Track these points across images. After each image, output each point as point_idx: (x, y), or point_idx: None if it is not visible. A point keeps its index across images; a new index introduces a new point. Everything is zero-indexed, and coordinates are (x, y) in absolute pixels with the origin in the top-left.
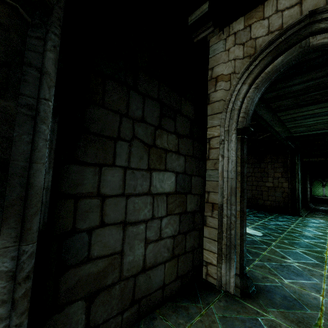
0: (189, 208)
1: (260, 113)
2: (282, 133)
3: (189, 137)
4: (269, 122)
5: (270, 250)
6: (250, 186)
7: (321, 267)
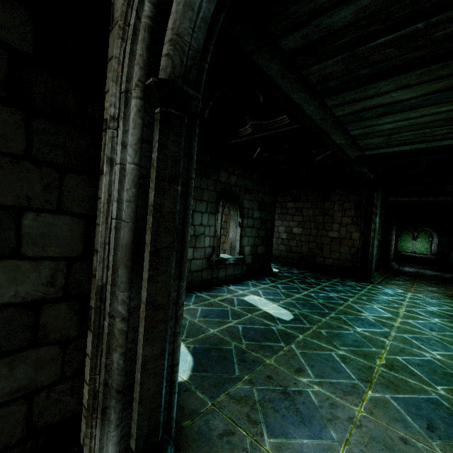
0: (7, 296)
1: (296, 100)
2: (349, 149)
3: (3, 101)
4: (320, 124)
5: (285, 353)
6: (307, 237)
7: (359, 394)
